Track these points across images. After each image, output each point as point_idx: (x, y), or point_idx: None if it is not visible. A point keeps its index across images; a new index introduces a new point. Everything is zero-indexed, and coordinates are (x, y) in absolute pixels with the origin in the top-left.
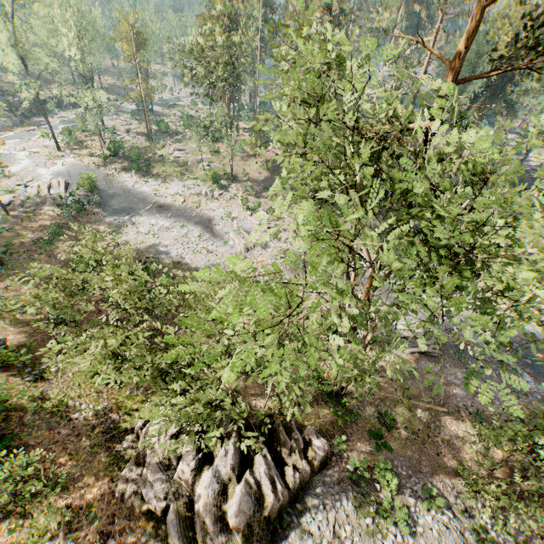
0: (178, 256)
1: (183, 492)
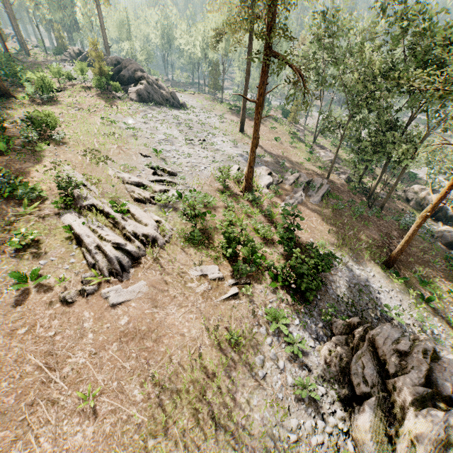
0: (419, 175)
1: (418, 199)
